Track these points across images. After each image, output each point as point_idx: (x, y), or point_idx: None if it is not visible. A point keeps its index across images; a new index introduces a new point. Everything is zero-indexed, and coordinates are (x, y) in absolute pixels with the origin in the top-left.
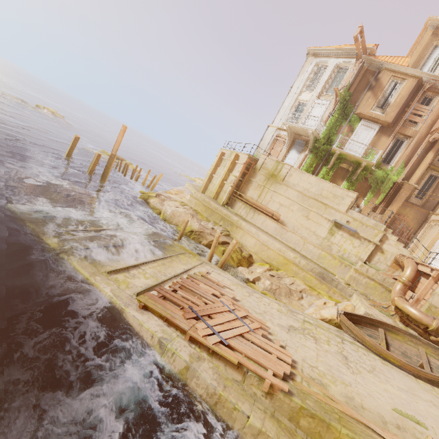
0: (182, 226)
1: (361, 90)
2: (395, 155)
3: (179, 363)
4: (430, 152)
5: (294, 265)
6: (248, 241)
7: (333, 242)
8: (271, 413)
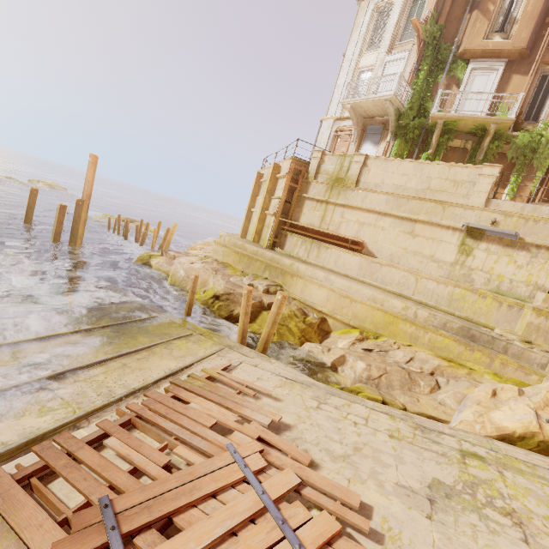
0: (200, 291)
1: (457, 16)
2: (545, 102)
3: None
4: None
5: (406, 322)
6: (315, 294)
7: (472, 267)
8: None
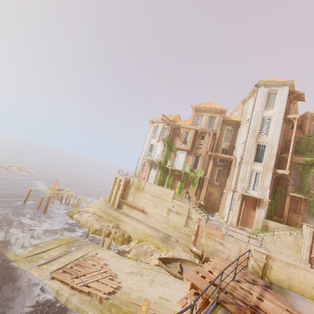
0: (91, 228)
1: (174, 136)
2: (197, 163)
3: (64, 298)
4: (210, 160)
5: (150, 236)
6: (128, 228)
7: (170, 218)
8: (100, 310)
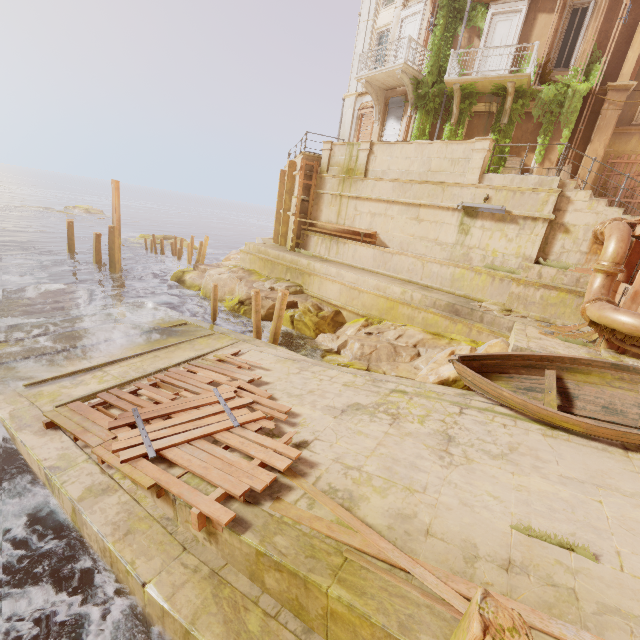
0: (229, 300)
1: None
2: (576, 42)
3: (67, 504)
4: None
5: (404, 305)
6: (330, 290)
7: (470, 246)
8: (211, 570)
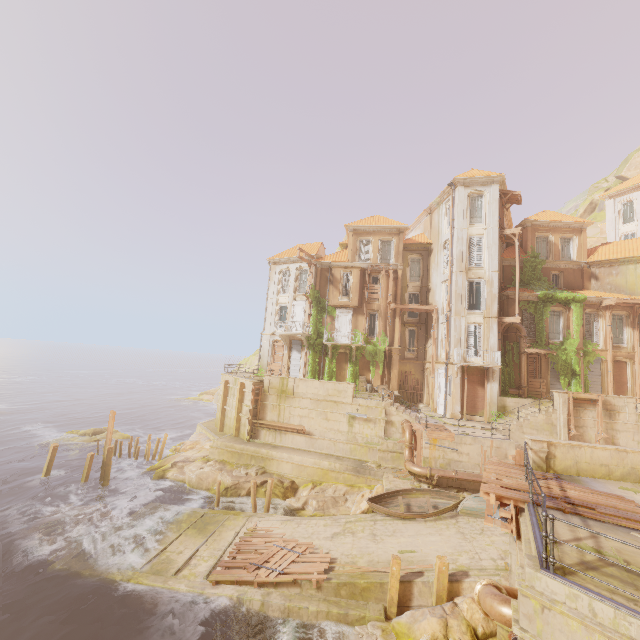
0: (214, 487)
1: (324, 285)
2: (375, 327)
3: (256, 604)
4: (396, 318)
5: (332, 471)
6: (285, 468)
7: (355, 432)
8: (323, 599)
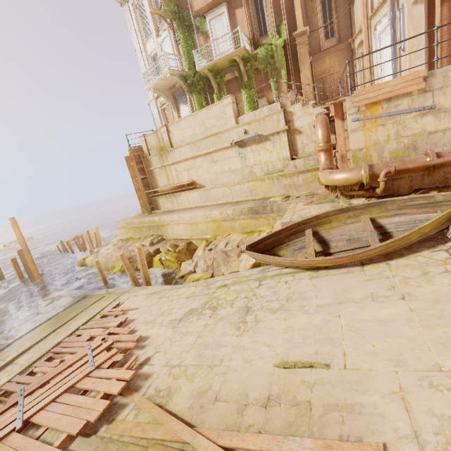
0: (117, 265)
1: None
2: (265, 18)
3: None
4: None
5: (225, 221)
6: (179, 231)
7: (251, 165)
8: None
